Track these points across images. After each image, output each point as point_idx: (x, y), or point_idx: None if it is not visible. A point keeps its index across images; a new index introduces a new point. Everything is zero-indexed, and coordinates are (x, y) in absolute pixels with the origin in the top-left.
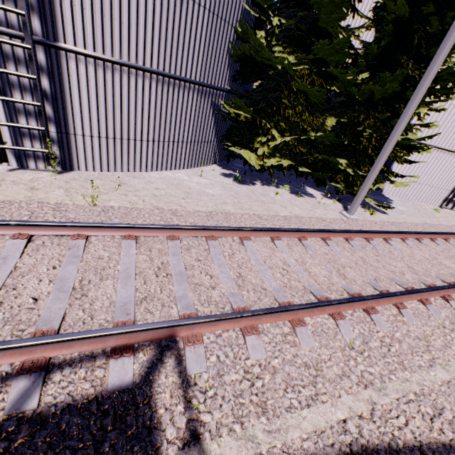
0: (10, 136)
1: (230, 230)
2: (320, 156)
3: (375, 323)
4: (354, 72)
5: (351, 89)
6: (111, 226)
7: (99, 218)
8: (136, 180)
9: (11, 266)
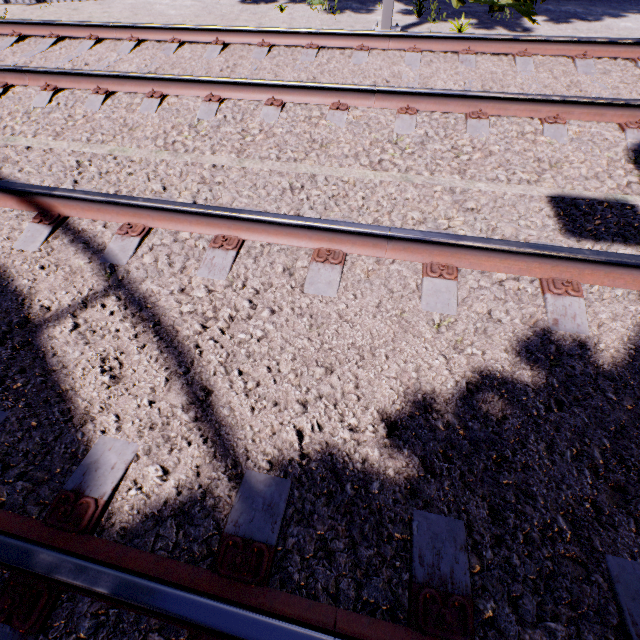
0: None
1: (76, 28)
2: None
3: (87, 102)
4: None
5: None
6: None
7: None
8: (95, 7)
9: None
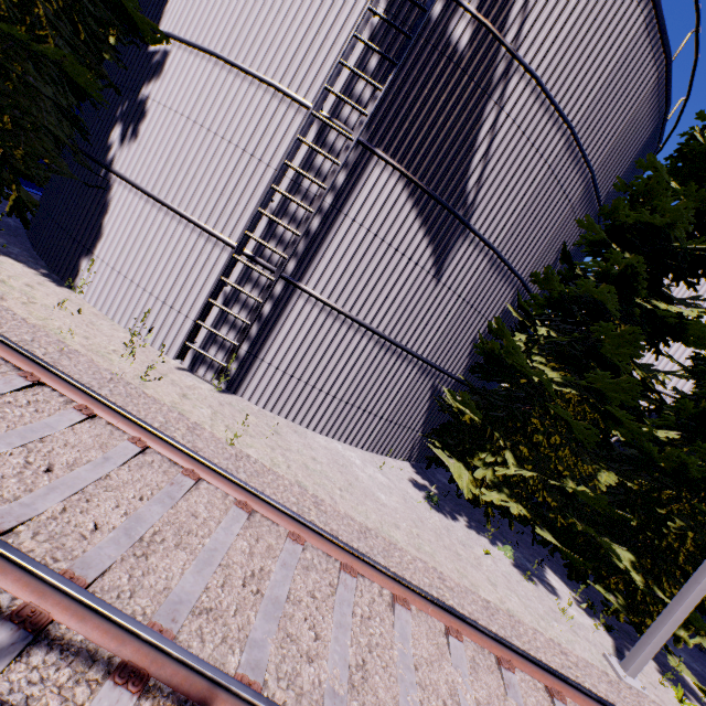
0: (203, 338)
1: (383, 573)
2: (581, 526)
3: None
4: (655, 423)
5: (647, 445)
6: (234, 480)
7: (226, 462)
8: (295, 436)
9: (105, 471)
